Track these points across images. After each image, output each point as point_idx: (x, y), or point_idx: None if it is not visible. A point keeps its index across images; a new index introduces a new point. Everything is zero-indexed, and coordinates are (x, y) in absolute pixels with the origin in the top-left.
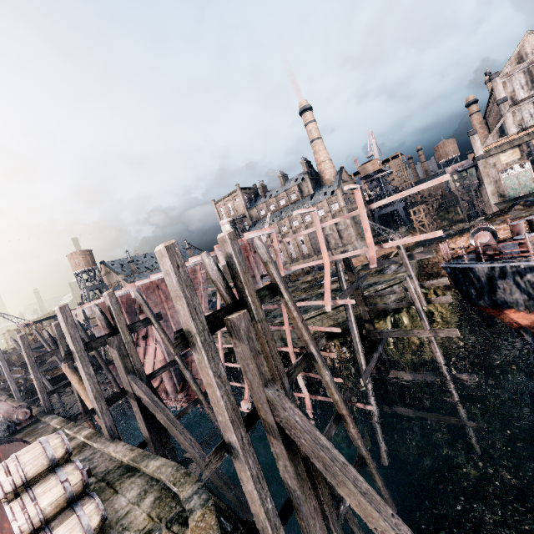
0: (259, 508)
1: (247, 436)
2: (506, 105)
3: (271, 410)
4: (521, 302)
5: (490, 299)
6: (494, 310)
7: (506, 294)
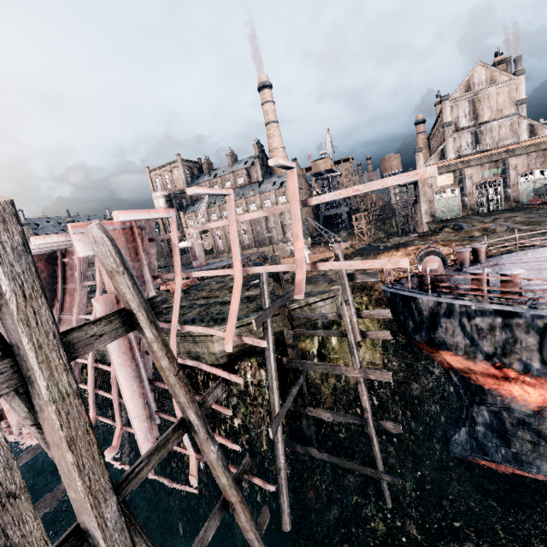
0: None
1: None
2: (450, 130)
3: None
4: (462, 346)
5: (428, 335)
6: (429, 348)
7: (448, 334)
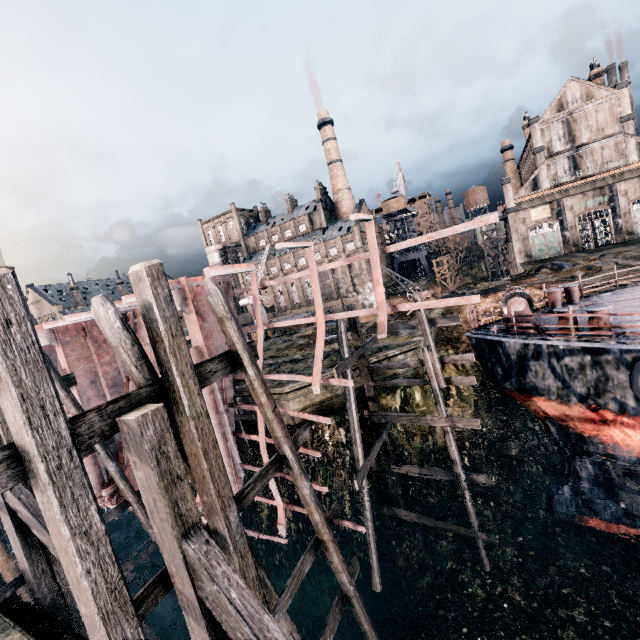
0: None
1: (137, 634)
2: (542, 156)
3: (191, 577)
4: (554, 390)
5: (518, 381)
6: (520, 395)
7: (538, 378)
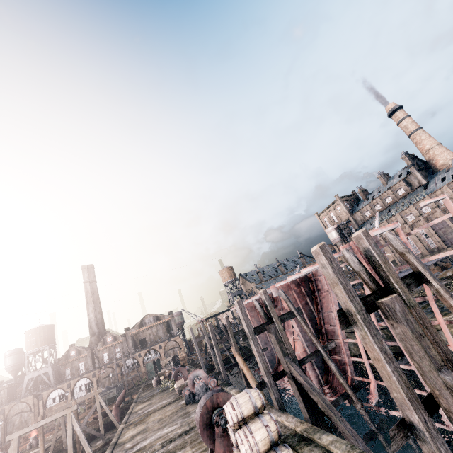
0: None
1: (430, 421)
2: None
3: None
4: None
5: None
6: None
7: None
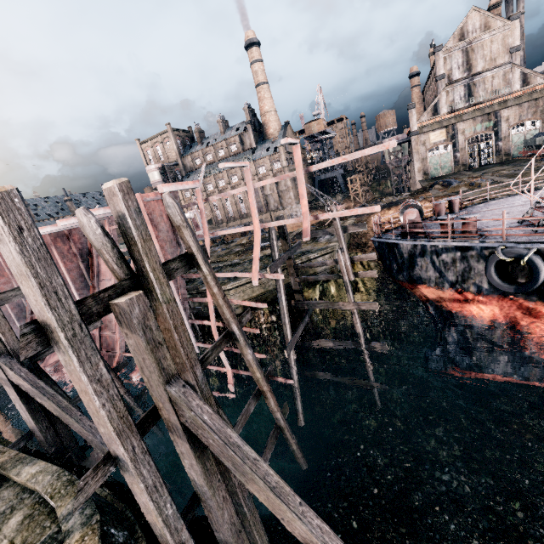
0: (156, 518)
1: (141, 444)
2: (443, 83)
3: (175, 409)
4: (433, 279)
5: (408, 274)
6: (409, 285)
7: (423, 271)
